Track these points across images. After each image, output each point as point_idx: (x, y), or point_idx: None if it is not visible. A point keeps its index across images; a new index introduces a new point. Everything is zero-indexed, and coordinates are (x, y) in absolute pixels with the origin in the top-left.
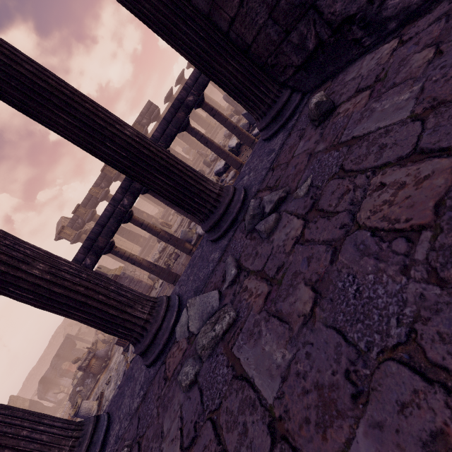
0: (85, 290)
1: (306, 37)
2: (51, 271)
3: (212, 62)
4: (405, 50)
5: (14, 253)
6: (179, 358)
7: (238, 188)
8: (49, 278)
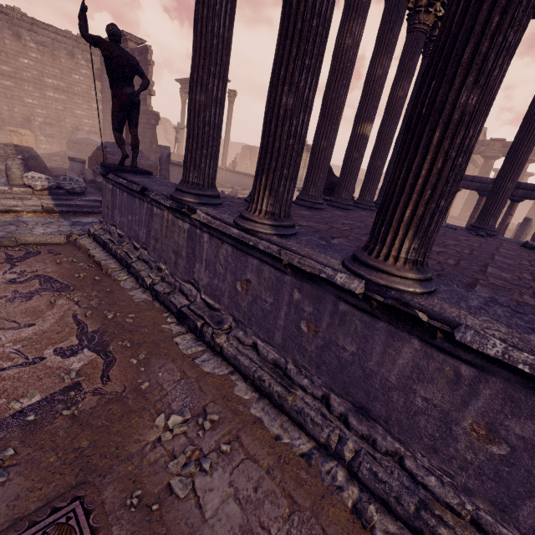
0: None
1: None
2: None
3: None
4: None
5: None
6: None
7: (494, 233)
8: None
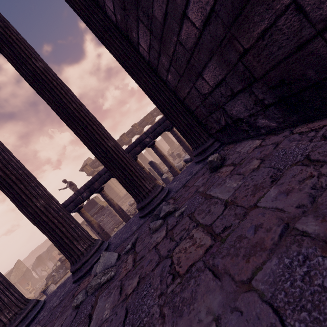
0: (57, 222)
1: (220, 118)
2: (45, 206)
3: (170, 115)
4: (257, 152)
5: (33, 191)
6: (84, 286)
7: (164, 189)
8: (43, 210)
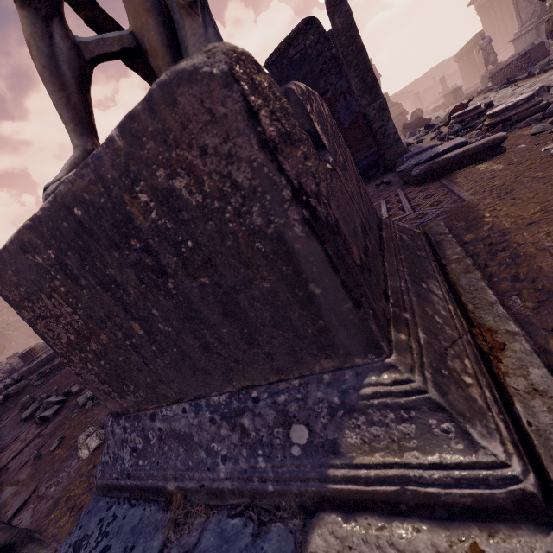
0: None
1: None
2: None
3: None
4: None
5: None
6: None
7: None
8: None
